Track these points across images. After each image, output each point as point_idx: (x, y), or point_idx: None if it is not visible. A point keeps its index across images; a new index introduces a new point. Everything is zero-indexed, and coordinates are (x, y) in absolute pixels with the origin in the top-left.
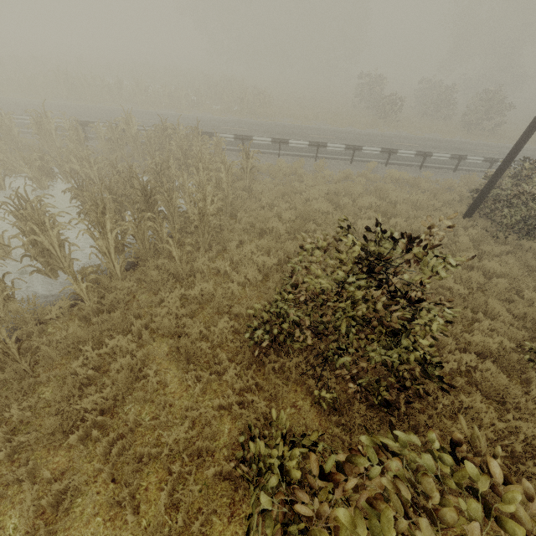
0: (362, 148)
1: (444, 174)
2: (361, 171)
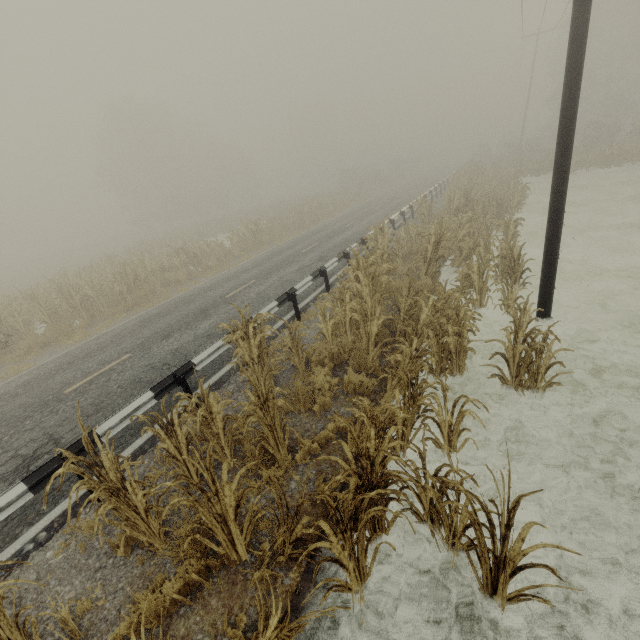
0: None
1: None
2: None
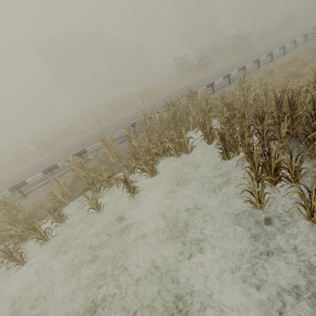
0: (245, 66)
1: (284, 57)
2: (257, 74)
